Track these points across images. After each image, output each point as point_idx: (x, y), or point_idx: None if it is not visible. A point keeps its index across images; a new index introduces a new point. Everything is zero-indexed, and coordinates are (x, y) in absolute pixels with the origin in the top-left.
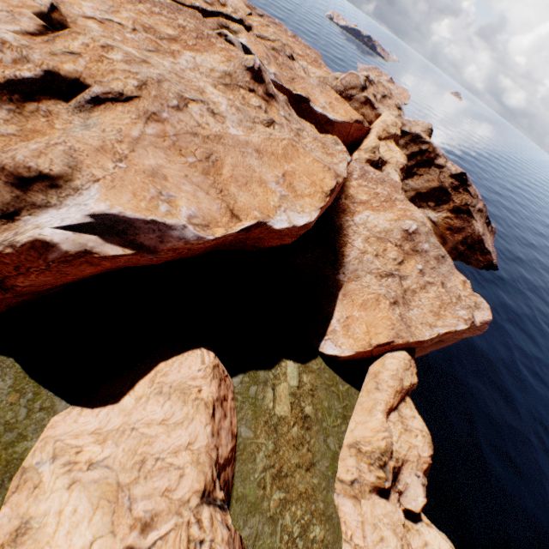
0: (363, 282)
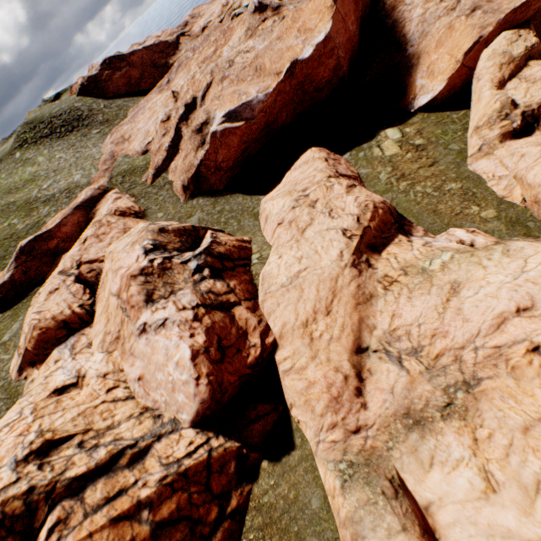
0: (432, 32)
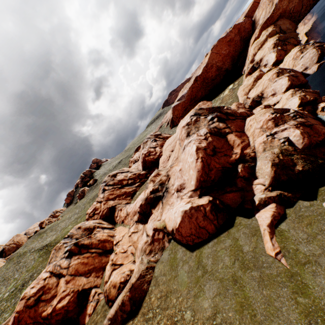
0: None
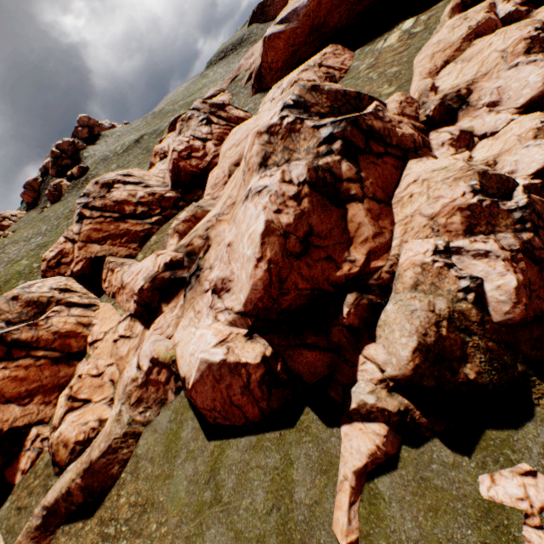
0: None
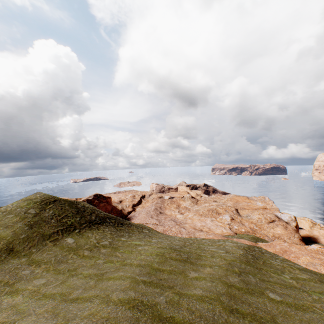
0: None
